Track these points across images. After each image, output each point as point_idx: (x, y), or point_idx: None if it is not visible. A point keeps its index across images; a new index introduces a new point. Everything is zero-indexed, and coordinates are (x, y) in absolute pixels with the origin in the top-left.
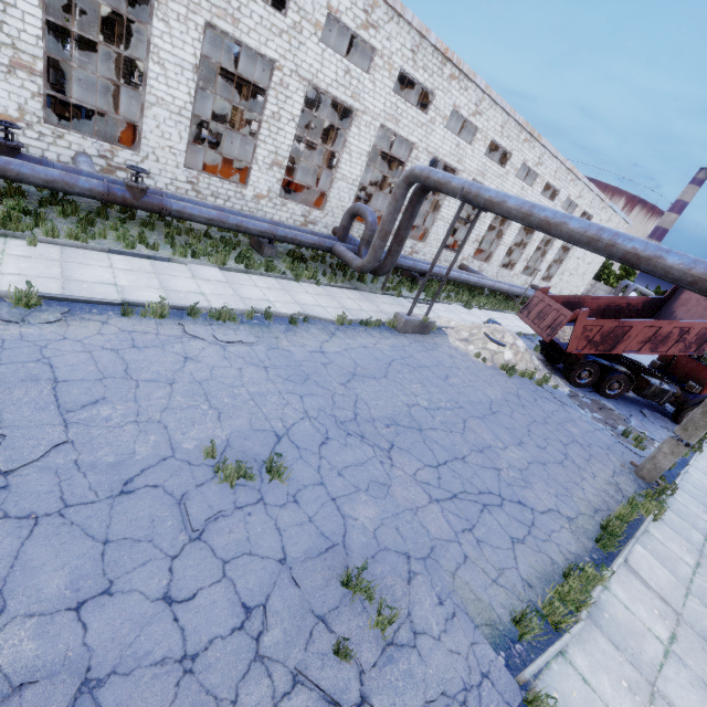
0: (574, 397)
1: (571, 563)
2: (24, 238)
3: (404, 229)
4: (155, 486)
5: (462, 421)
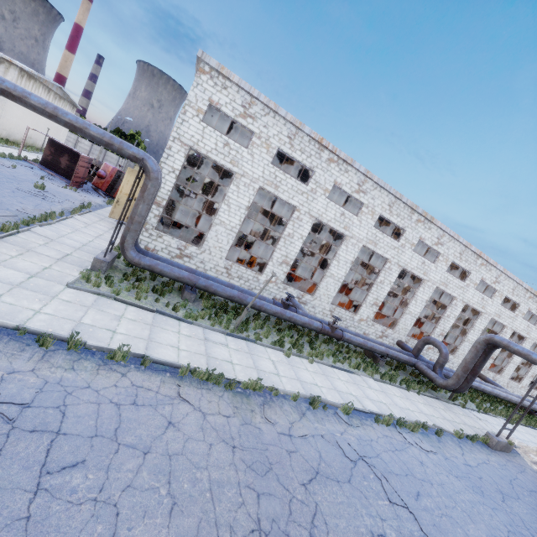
0: None
1: None
2: (304, 357)
3: (479, 367)
4: None
5: None
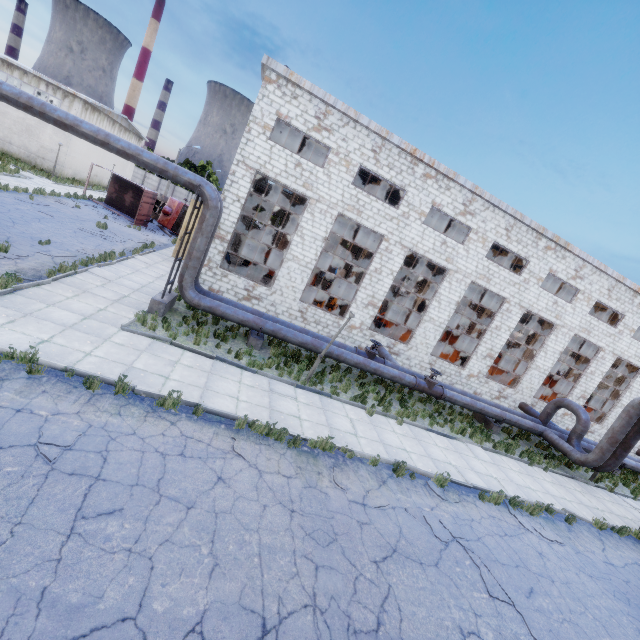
0: None
1: None
2: (392, 417)
3: (632, 438)
4: None
5: None
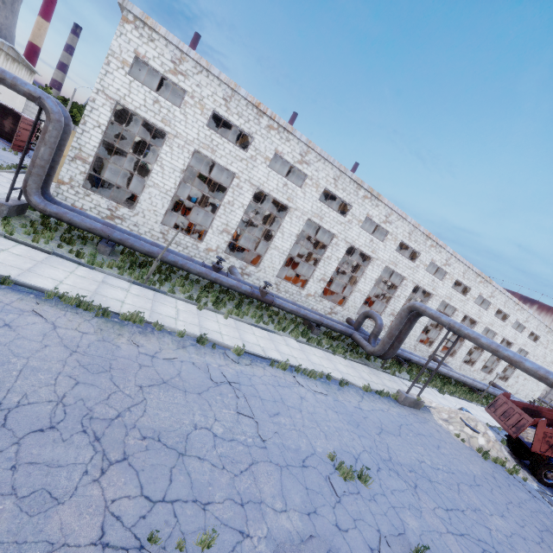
0: (543, 493)
1: None
2: (221, 313)
3: (404, 334)
4: (314, 467)
5: (456, 483)
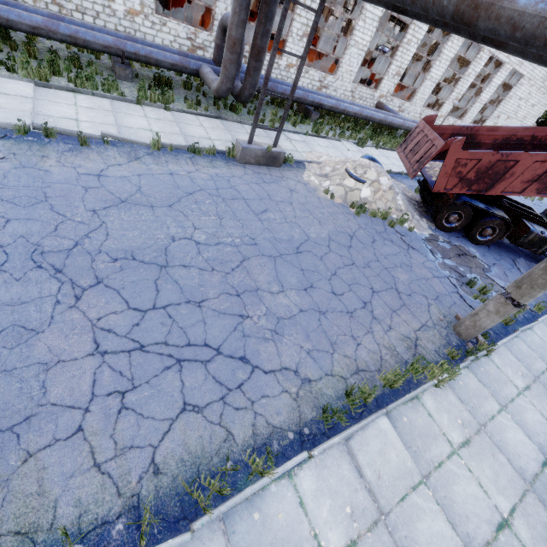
0: (433, 241)
1: (228, 451)
2: None
3: (259, 37)
4: None
5: (240, 259)
